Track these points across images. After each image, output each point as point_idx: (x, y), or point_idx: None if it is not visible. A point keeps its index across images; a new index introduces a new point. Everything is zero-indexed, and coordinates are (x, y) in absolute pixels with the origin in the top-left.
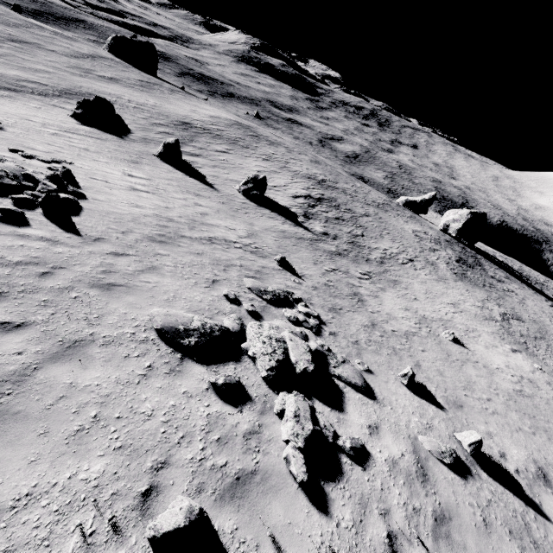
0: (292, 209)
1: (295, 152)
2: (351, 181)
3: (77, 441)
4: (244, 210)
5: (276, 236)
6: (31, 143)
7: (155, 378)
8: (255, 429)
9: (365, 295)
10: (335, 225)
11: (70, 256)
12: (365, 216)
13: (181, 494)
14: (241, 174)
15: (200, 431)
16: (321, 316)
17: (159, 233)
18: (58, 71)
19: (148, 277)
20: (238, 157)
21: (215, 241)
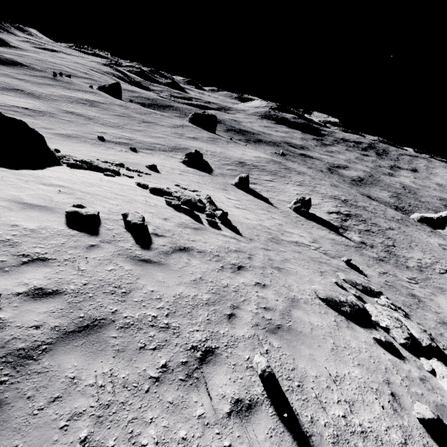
0: (330, 222)
1: (317, 179)
2: (367, 201)
3: (336, 355)
4: (299, 222)
5: (330, 242)
6: (176, 180)
7: (343, 329)
8: (423, 377)
9: (421, 297)
10: (368, 236)
11: (249, 248)
12: (390, 229)
13: (411, 402)
14: (286, 196)
15: (392, 368)
16: (401, 308)
17: (271, 237)
18: (167, 136)
19: (289, 265)
20: (280, 184)
21: (299, 244)
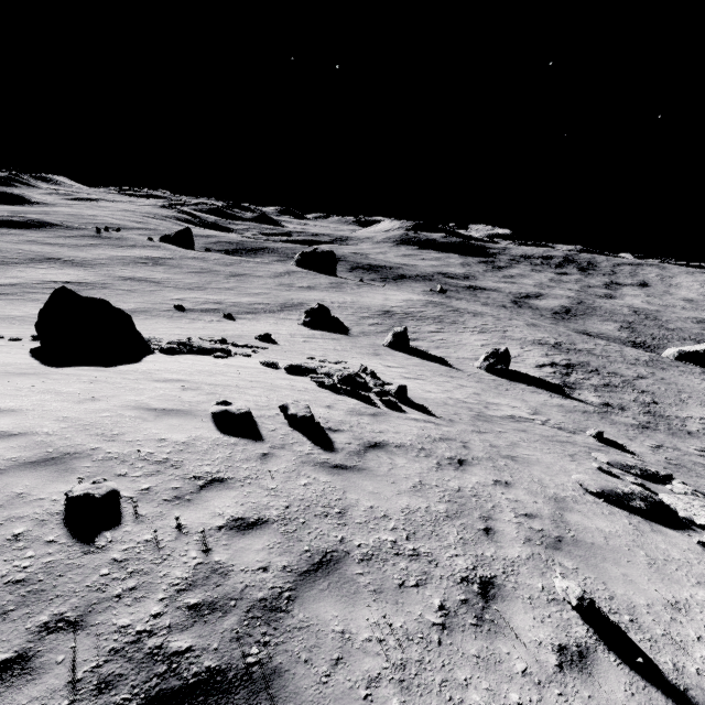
0: (546, 380)
1: (503, 319)
2: (589, 340)
3: (659, 572)
4: (501, 387)
5: (559, 411)
6: (305, 351)
7: (648, 533)
8: None
9: None
10: (610, 394)
11: (457, 433)
12: (639, 378)
13: None
14: (468, 351)
15: None
16: None
17: (474, 414)
18: (271, 291)
19: (522, 451)
20: (453, 334)
21: (517, 419)
